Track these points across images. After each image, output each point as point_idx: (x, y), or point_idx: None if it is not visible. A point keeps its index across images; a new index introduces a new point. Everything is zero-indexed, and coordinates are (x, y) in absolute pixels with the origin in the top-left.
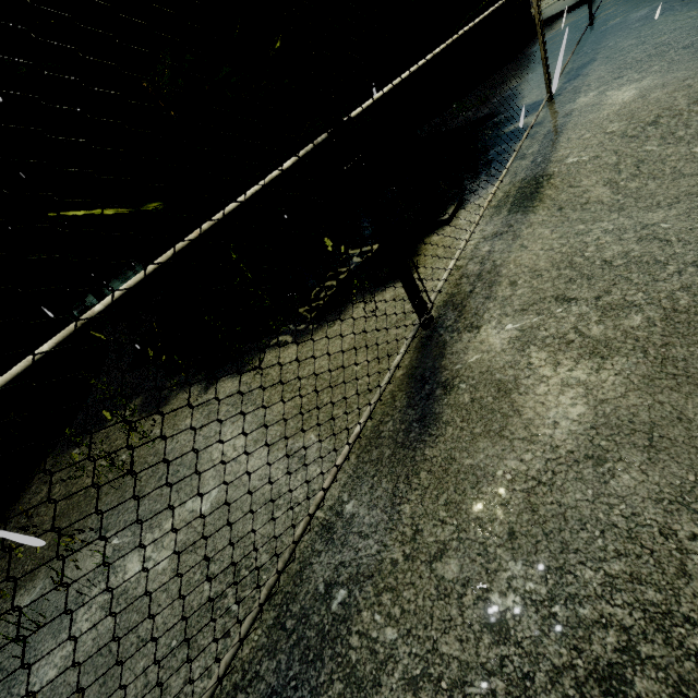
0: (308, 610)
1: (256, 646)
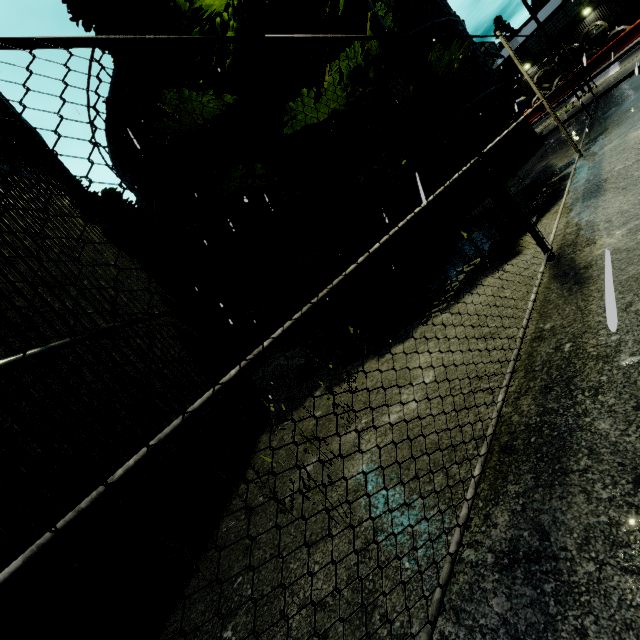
0: (547, 359)
1: (519, 384)
